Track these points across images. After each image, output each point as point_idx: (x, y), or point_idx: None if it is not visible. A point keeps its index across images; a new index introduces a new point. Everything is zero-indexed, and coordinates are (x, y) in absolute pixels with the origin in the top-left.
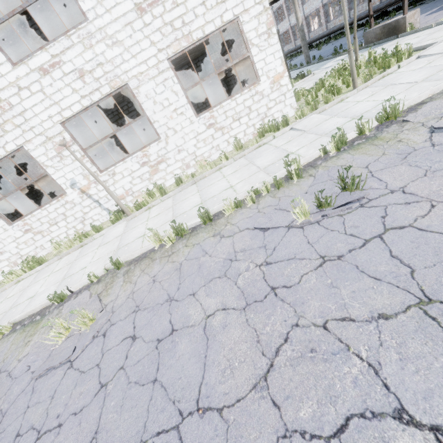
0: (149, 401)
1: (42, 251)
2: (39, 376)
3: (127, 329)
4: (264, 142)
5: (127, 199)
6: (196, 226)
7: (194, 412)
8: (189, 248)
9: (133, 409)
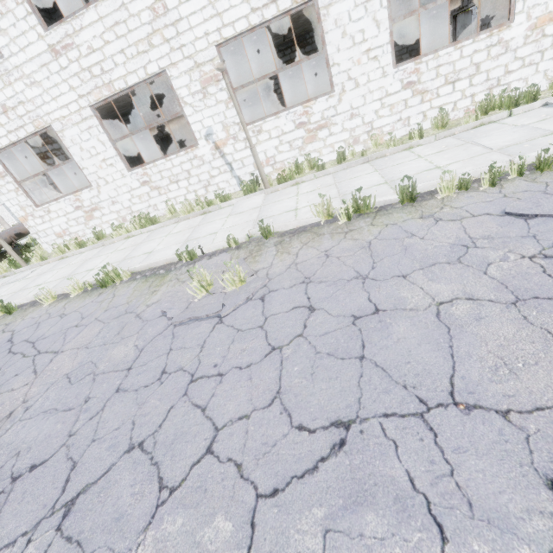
0: (358, 377)
1: (154, 212)
2: (178, 324)
3: (297, 298)
4: (492, 119)
5: (265, 169)
6: (384, 206)
7: (449, 405)
8: (379, 227)
9: (333, 381)
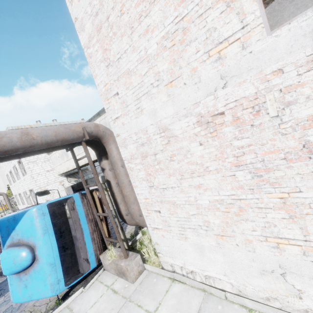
0: None
1: None
2: None
3: None
4: None
5: None
6: None
7: None
8: None
9: None
